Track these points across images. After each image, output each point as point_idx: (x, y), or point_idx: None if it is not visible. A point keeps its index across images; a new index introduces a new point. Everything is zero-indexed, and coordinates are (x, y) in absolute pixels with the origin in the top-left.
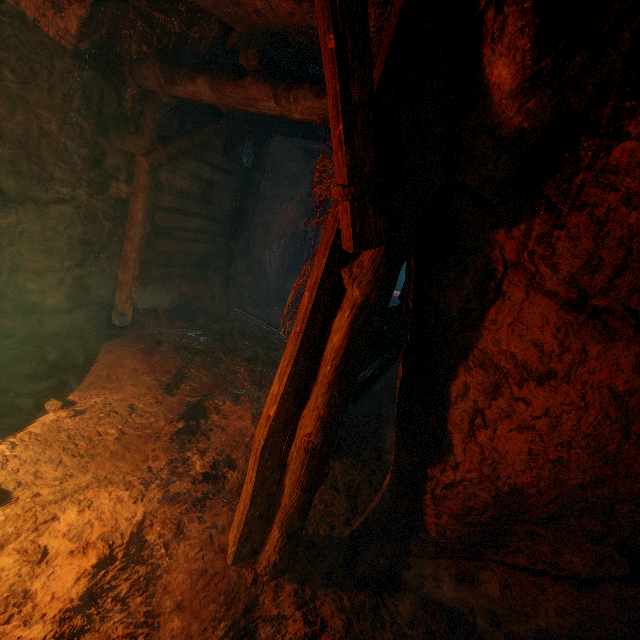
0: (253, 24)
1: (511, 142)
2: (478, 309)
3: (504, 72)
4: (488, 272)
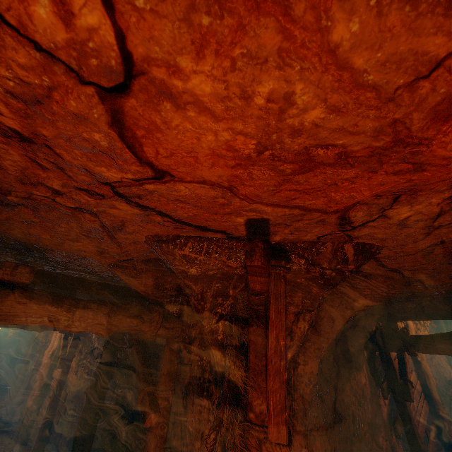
0: (3, 231)
1: None
2: None
3: (290, 356)
4: None
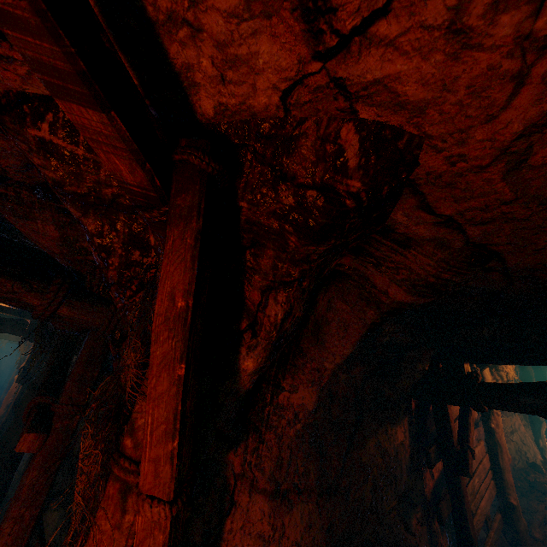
0: None
1: (244, 396)
2: (218, 524)
3: (251, 364)
4: (225, 488)
